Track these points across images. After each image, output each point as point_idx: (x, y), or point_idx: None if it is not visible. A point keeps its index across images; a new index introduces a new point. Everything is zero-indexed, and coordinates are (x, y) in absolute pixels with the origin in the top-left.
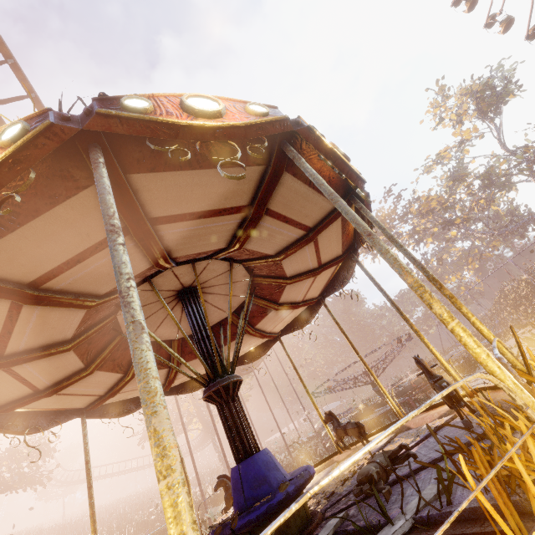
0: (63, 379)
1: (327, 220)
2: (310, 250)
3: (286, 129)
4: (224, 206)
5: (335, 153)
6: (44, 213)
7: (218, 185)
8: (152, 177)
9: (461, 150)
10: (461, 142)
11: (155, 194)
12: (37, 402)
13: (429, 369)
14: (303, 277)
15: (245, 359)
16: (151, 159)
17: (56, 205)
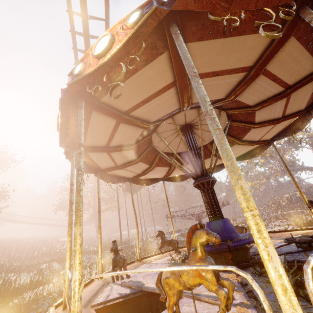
0: (120, 146)
1: (294, 115)
2: (268, 129)
3: None
4: (285, 80)
5: None
6: (245, 35)
7: (299, 66)
8: (293, 43)
9: None
10: None
11: (281, 54)
12: (96, 153)
13: None
14: (247, 143)
15: (174, 179)
16: (303, 31)
17: (253, 33)
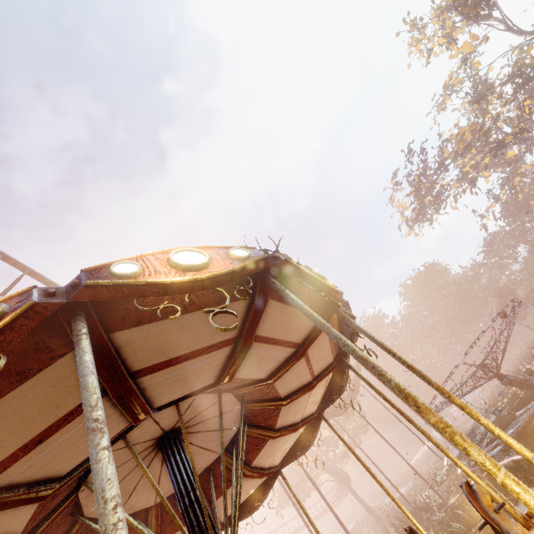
0: None
1: (248, 320)
2: (263, 348)
3: (47, 313)
4: (64, 411)
5: (157, 283)
6: None
7: (26, 407)
8: None
9: (469, 67)
10: (464, 59)
11: None
12: None
13: (491, 523)
14: (285, 369)
15: (296, 451)
16: None
17: None
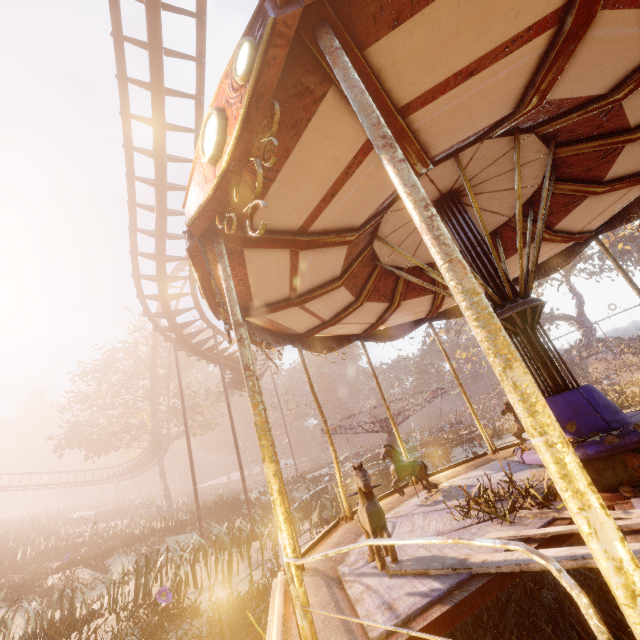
0: (330, 231)
1: None
2: (613, 199)
3: None
4: None
5: None
6: None
7: None
8: None
9: None
10: None
11: None
12: (265, 255)
13: None
14: (559, 238)
15: (381, 336)
16: None
17: None
